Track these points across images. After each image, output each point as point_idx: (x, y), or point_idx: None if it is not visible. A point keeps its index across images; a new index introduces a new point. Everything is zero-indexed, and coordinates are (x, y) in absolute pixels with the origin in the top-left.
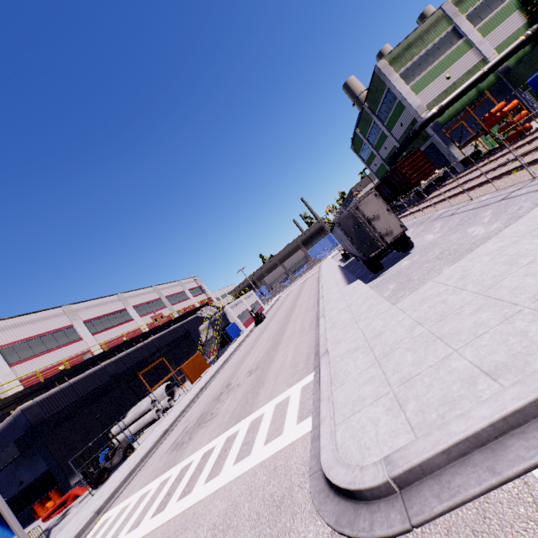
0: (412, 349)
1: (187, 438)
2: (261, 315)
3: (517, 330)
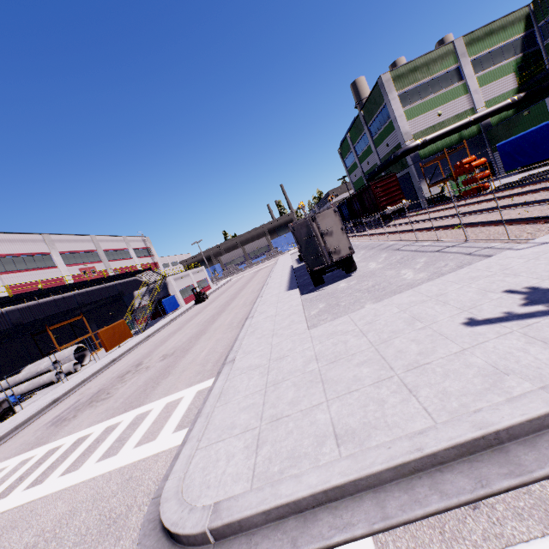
0: (297, 385)
1: (72, 415)
2: (203, 295)
3: (379, 397)
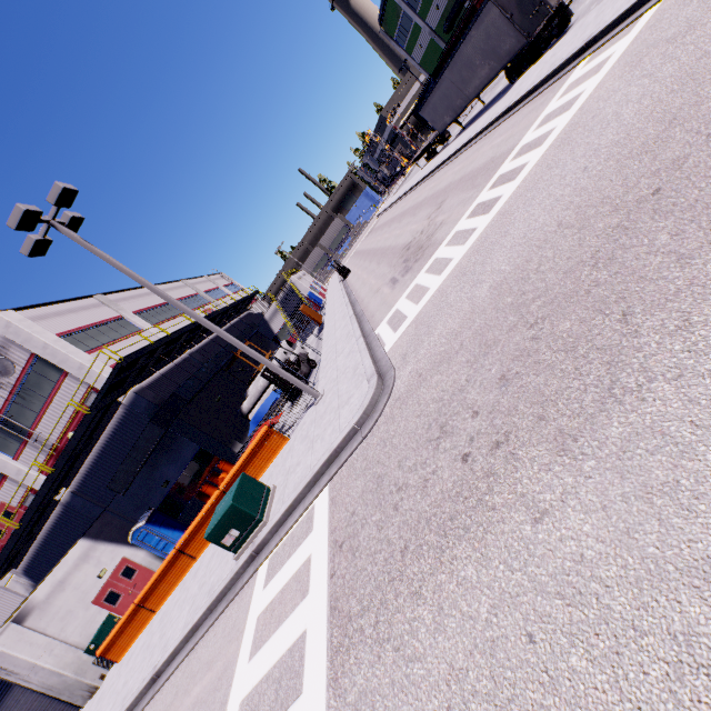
0: None
1: (419, 255)
2: (345, 267)
3: None
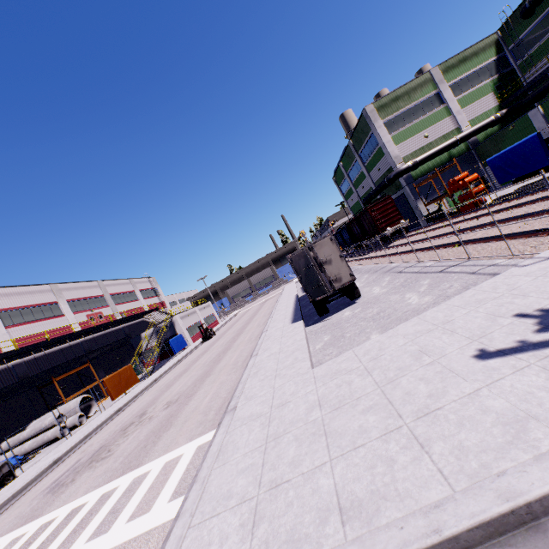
0: (299, 439)
1: (71, 478)
2: (210, 331)
3: (388, 455)
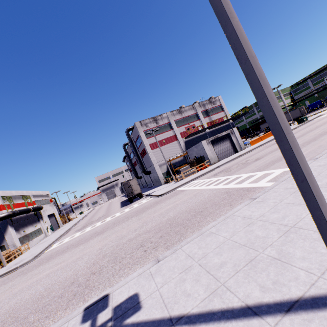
0: None
1: None
2: None
3: None
